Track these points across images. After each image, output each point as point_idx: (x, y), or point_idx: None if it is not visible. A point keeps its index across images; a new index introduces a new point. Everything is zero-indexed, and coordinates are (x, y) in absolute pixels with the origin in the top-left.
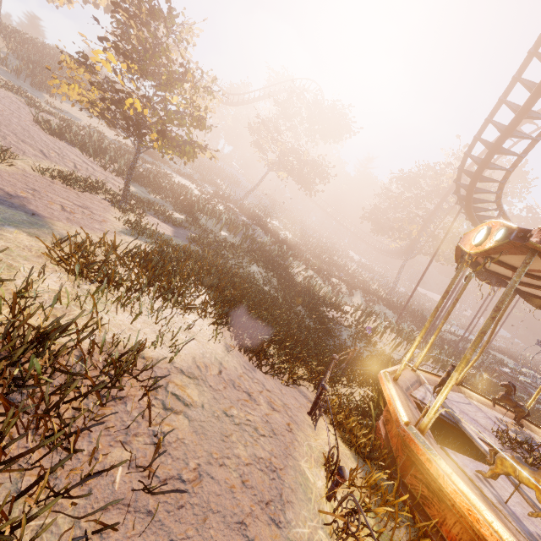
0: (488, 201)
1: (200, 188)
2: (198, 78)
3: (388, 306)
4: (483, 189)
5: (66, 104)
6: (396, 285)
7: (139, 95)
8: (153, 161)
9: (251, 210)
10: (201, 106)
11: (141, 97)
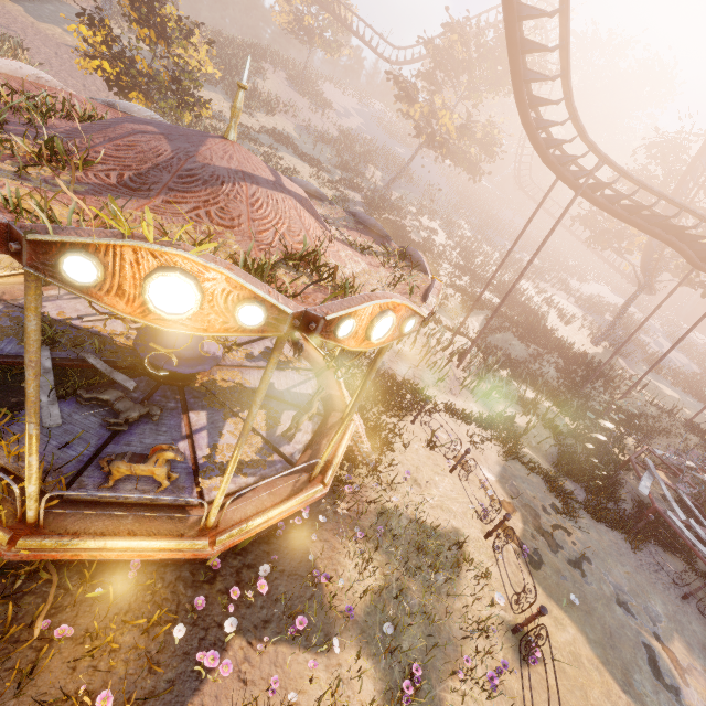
0: (563, 141)
1: (323, 173)
2: (169, 32)
3: (521, 337)
4: (548, 121)
5: (206, 92)
6: (610, 329)
7: (108, 58)
8: (270, 143)
9: (376, 200)
10: (190, 61)
11: (110, 60)
